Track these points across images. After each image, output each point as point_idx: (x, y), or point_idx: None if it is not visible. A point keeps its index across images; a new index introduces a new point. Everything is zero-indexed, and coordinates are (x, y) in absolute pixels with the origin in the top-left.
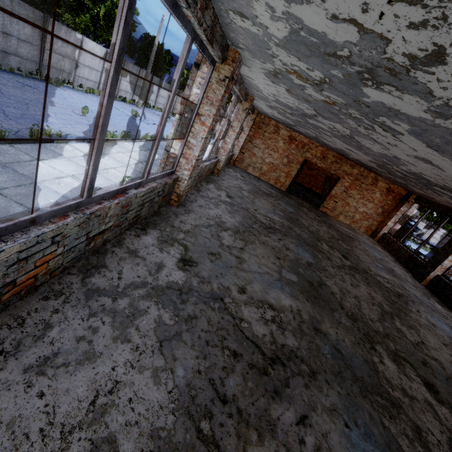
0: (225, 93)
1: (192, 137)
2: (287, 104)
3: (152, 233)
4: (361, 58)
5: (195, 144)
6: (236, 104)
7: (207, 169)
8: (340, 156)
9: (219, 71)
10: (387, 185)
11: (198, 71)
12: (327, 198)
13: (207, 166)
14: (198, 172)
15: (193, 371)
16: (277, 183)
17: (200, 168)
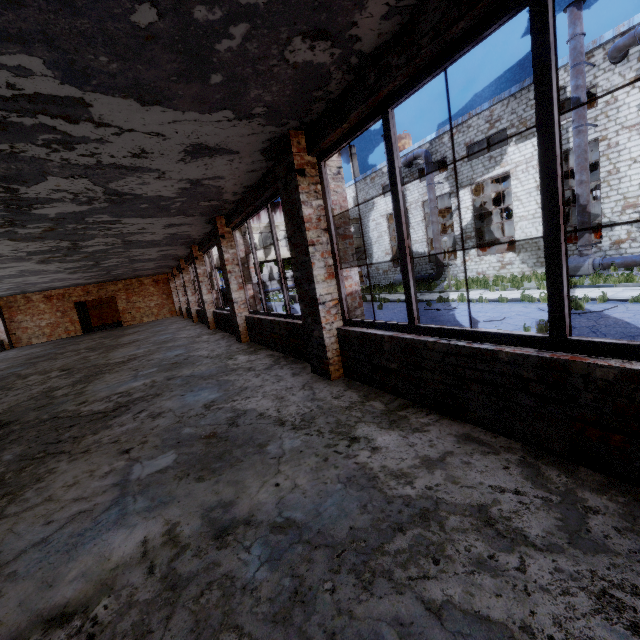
0: None
1: None
2: None
3: None
4: None
5: None
6: None
7: None
8: (99, 284)
9: None
10: (151, 279)
11: None
12: (121, 315)
13: None
14: None
15: None
16: (71, 333)
17: None
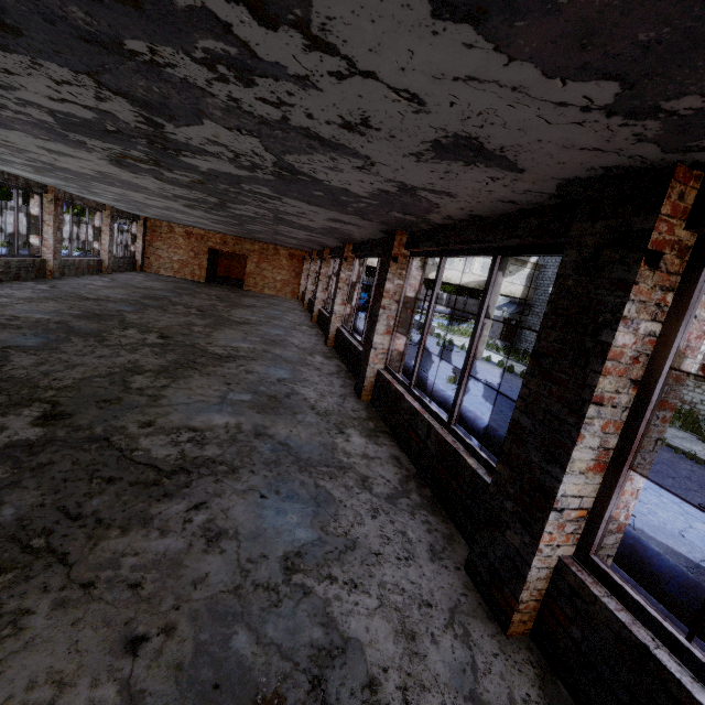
0: (57, 207)
1: (45, 234)
2: (122, 205)
3: (32, 282)
4: (78, 188)
5: (49, 238)
6: (99, 214)
7: (87, 265)
8: (238, 238)
9: (47, 197)
10: (288, 251)
11: (34, 200)
12: (246, 277)
13: (83, 261)
14: (71, 263)
15: (49, 296)
16: (195, 277)
17: (72, 260)
